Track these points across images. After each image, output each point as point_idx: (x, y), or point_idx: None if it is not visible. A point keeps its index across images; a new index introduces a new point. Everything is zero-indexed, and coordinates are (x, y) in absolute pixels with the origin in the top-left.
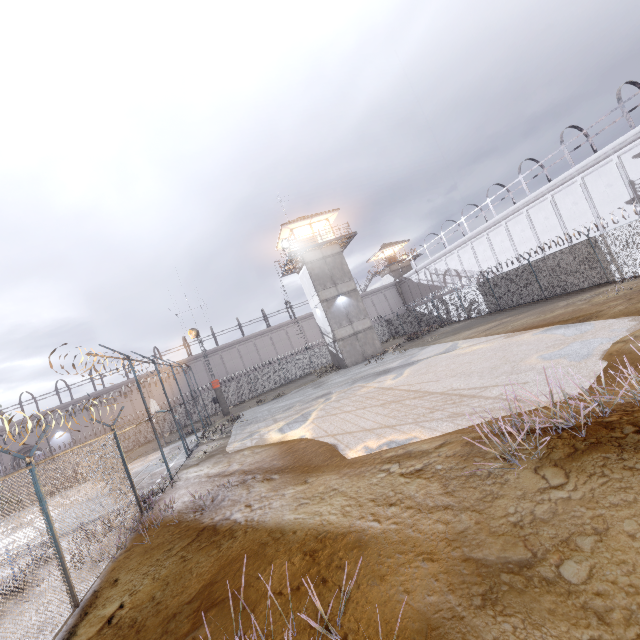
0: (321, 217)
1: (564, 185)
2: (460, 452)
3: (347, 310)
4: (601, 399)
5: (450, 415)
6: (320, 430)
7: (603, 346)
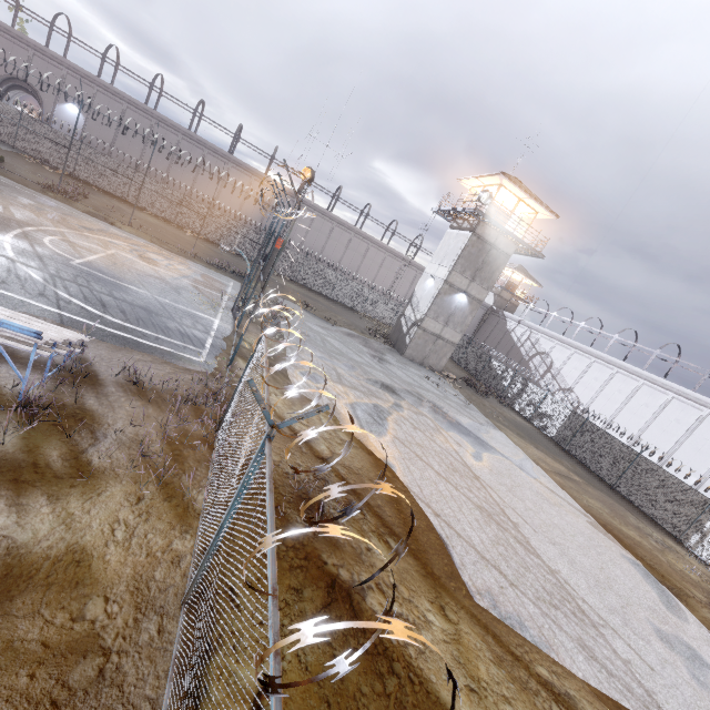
0: (536, 205)
1: None
2: None
3: (455, 311)
4: None
5: (581, 642)
6: (413, 478)
7: None
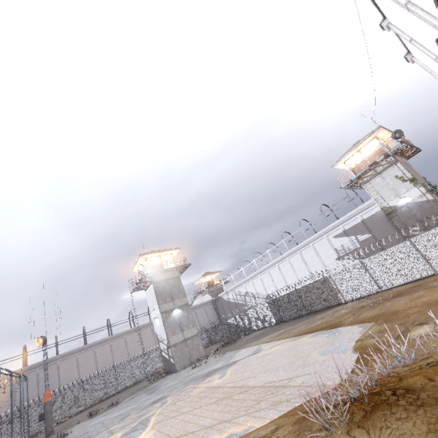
0: (168, 252)
1: (305, 247)
2: (293, 430)
3: (180, 320)
4: (367, 375)
5: (272, 403)
6: (162, 434)
7: (351, 343)
